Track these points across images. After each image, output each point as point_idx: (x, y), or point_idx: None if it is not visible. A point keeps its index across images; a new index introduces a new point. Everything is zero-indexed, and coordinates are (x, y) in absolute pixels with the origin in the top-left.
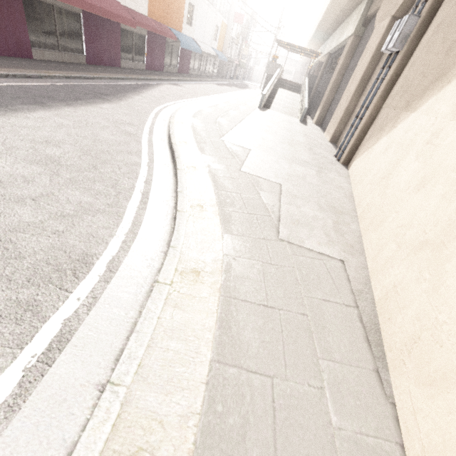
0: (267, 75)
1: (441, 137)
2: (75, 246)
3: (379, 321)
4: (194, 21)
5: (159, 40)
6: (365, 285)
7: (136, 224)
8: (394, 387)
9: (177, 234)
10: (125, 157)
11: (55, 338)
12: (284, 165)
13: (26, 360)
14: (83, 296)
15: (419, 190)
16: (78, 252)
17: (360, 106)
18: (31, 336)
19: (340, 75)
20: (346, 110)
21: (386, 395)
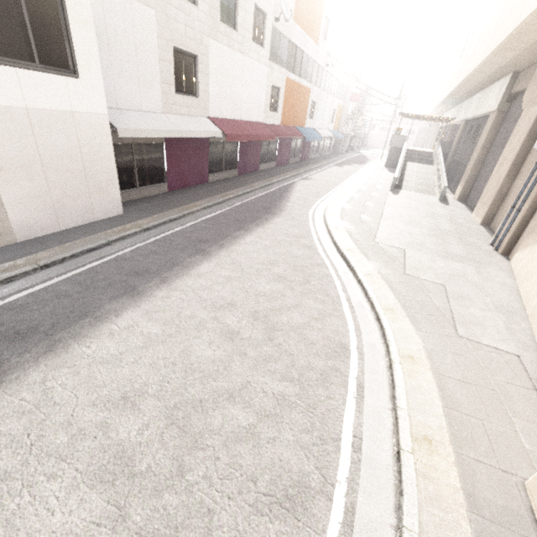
0: (391, 148)
1: None
2: (333, 338)
3: None
4: (315, 114)
5: (287, 139)
6: None
7: (355, 323)
8: None
9: (387, 331)
10: (318, 269)
11: (356, 386)
12: (441, 264)
13: (352, 394)
14: (356, 366)
15: None
16: (337, 342)
17: (516, 197)
18: (346, 384)
19: (485, 150)
20: (498, 193)
21: None
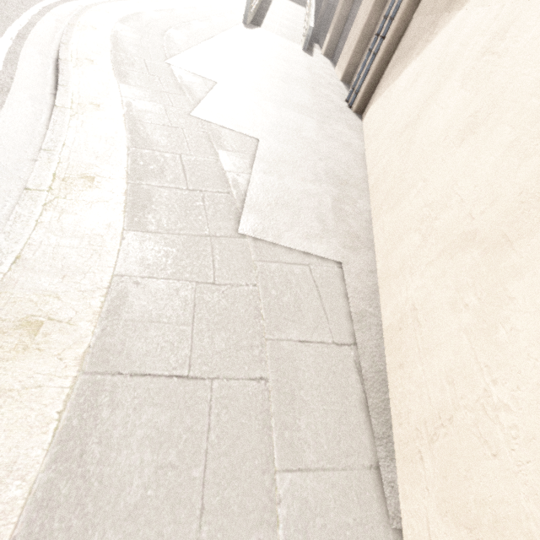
0: None
1: (511, 36)
2: None
3: (386, 364)
4: None
5: None
6: (371, 301)
7: None
8: (402, 497)
9: (4, 240)
10: None
11: None
12: (269, 110)
13: None
14: None
15: (464, 139)
16: None
17: (383, 16)
18: None
19: None
20: (365, 29)
21: (388, 515)
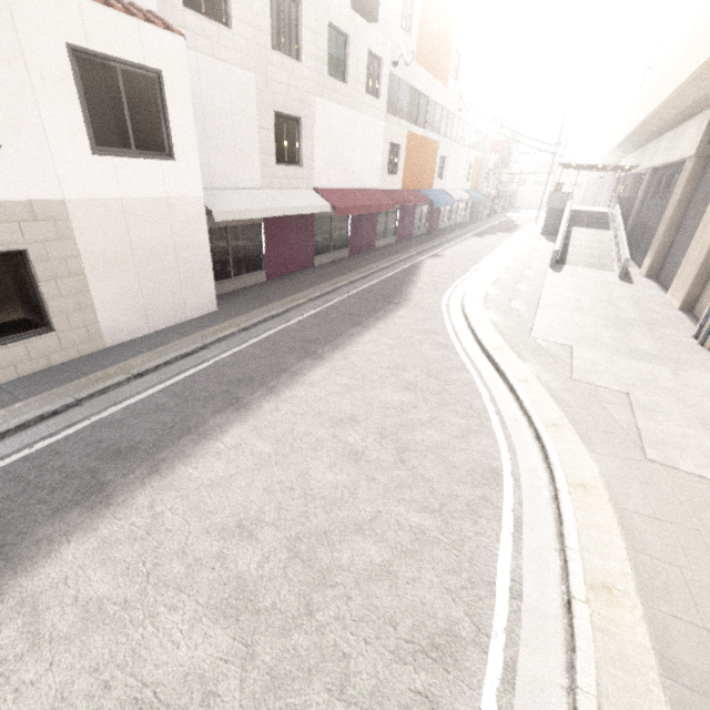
0: (548, 210)
1: None
2: (481, 461)
3: None
4: (445, 172)
5: (410, 206)
6: None
7: (509, 443)
8: None
9: (550, 453)
10: (458, 374)
11: (513, 520)
12: (622, 364)
13: (507, 530)
14: (511, 496)
15: None
16: (486, 465)
17: None
18: (499, 517)
19: (681, 209)
20: (702, 267)
21: None
